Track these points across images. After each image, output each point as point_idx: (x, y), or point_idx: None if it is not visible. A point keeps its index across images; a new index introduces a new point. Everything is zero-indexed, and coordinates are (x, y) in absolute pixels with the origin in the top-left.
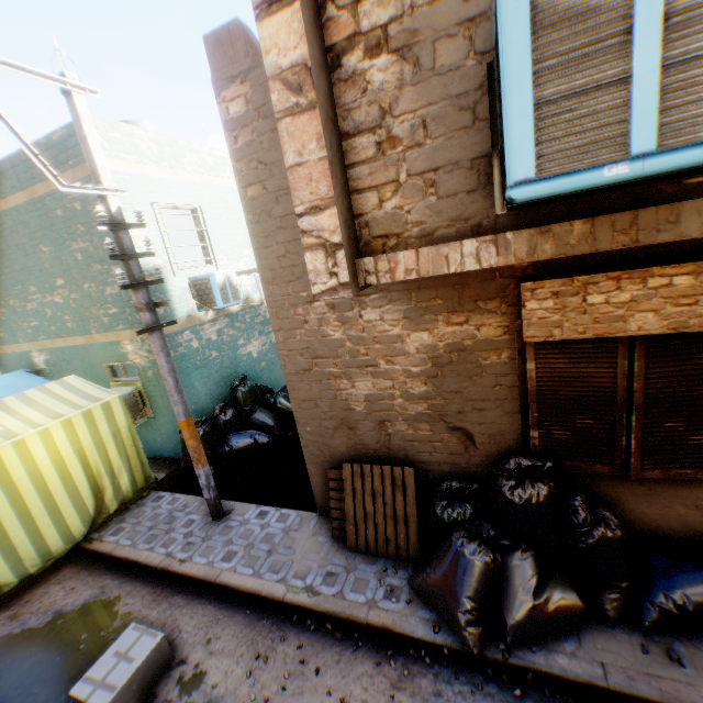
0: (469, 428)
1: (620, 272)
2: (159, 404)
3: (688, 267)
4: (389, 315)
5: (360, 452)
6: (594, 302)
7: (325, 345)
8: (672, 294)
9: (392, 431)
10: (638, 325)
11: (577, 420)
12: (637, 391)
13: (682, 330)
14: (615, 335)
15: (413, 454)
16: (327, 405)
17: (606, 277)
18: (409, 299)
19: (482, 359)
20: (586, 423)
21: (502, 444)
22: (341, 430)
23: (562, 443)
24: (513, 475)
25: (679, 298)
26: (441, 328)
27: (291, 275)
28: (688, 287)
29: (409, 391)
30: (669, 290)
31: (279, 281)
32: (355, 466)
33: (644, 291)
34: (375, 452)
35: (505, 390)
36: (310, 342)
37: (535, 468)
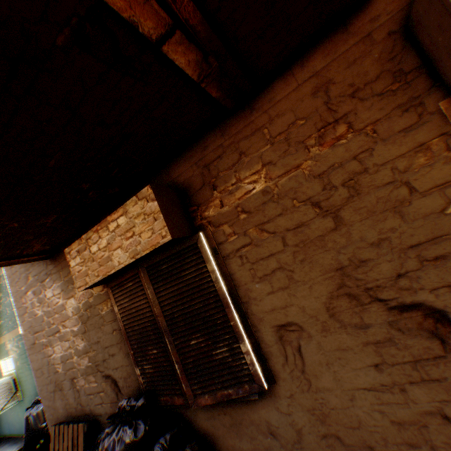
0: (113, 374)
1: (97, 226)
2: (25, 387)
3: (121, 210)
4: (56, 291)
5: (70, 410)
6: (95, 251)
7: (38, 322)
8: (123, 231)
9: (79, 386)
10: (118, 260)
11: (150, 351)
12: (160, 315)
13: (138, 256)
14: (112, 272)
15: (94, 406)
16: (48, 371)
17: (93, 231)
18: (61, 277)
19: (101, 311)
20: (155, 353)
21: (133, 385)
22: (57, 391)
23: (152, 376)
24: (116, 419)
25: (126, 233)
26: (78, 293)
27: (18, 277)
28: (127, 223)
29: (78, 348)
30: (120, 229)
31: (15, 283)
32: (57, 426)
33: (111, 234)
34: (76, 409)
35: (119, 333)
36: (32, 321)
37: (131, 408)
